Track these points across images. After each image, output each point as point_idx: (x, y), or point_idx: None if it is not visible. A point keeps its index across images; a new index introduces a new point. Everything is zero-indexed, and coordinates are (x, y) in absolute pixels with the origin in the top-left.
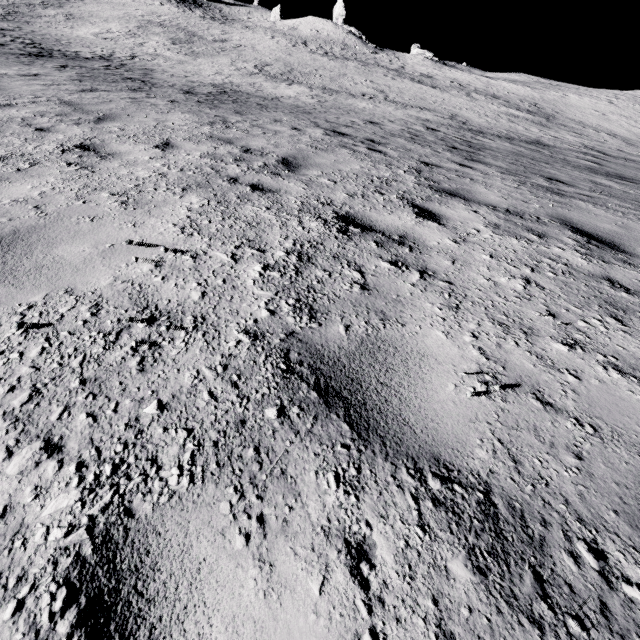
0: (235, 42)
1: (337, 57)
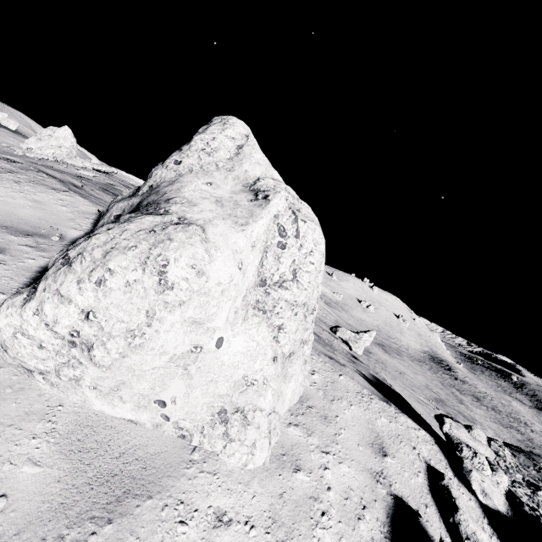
0: (425, 384)
1: (384, 349)
